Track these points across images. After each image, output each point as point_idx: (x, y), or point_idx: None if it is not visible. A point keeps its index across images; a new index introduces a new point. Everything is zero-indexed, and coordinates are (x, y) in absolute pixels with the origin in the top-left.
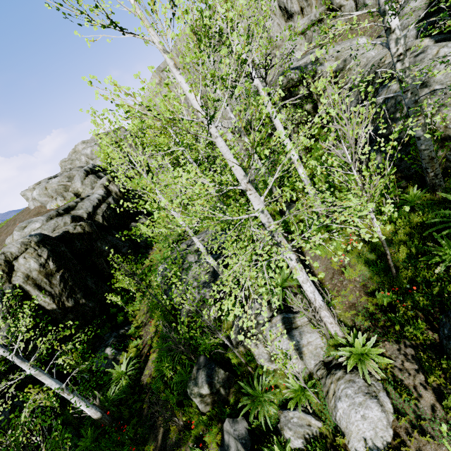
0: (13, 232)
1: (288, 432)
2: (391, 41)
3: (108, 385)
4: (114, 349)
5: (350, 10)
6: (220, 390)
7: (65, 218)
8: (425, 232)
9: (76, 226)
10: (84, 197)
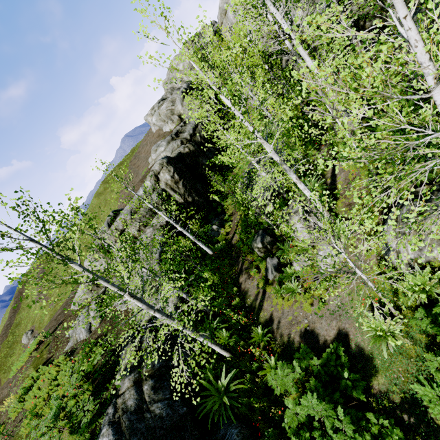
0: (148, 151)
1: (295, 263)
2: None
3: (215, 243)
4: (217, 226)
5: None
6: (268, 246)
7: (177, 141)
8: None
9: (185, 148)
10: (186, 121)
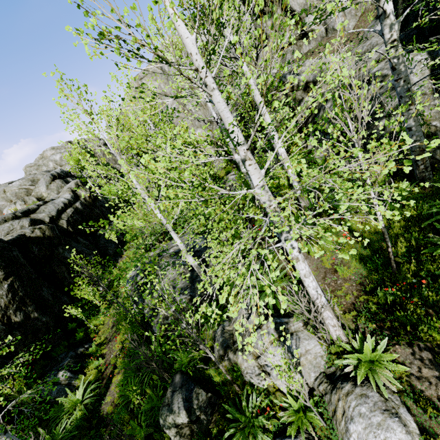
0: None
1: None
2: (385, 27)
3: (57, 419)
4: (69, 373)
5: (321, 34)
6: (201, 416)
7: (22, 221)
8: (421, 224)
9: (34, 229)
10: (48, 201)
